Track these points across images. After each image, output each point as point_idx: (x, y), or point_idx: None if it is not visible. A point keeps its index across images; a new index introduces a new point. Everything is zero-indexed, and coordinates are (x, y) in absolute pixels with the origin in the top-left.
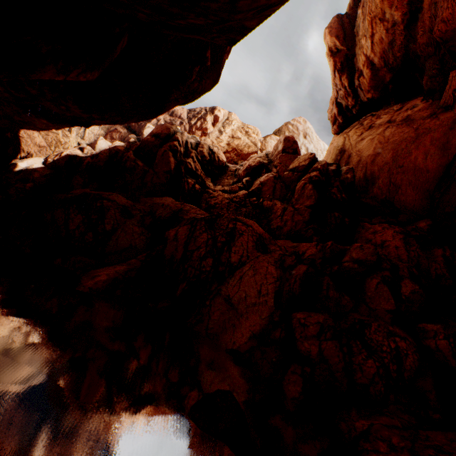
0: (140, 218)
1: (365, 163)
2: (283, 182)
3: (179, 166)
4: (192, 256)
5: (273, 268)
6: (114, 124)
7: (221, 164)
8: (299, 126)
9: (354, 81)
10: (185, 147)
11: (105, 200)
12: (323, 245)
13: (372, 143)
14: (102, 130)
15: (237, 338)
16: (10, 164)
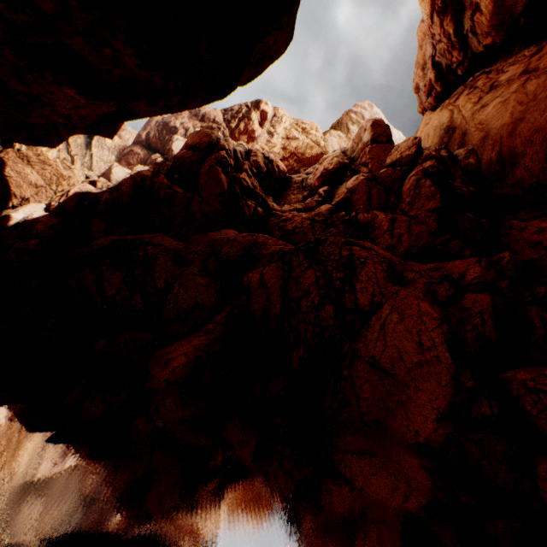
0: (199, 264)
1: (499, 137)
2: (380, 184)
3: (232, 185)
4: (299, 307)
5: (427, 306)
6: (166, 113)
7: (283, 176)
8: (365, 113)
9: (463, 24)
10: (234, 159)
11: (148, 246)
12: (491, 259)
13: (506, 107)
14: (112, 154)
15: (419, 425)
16: (0, 218)
